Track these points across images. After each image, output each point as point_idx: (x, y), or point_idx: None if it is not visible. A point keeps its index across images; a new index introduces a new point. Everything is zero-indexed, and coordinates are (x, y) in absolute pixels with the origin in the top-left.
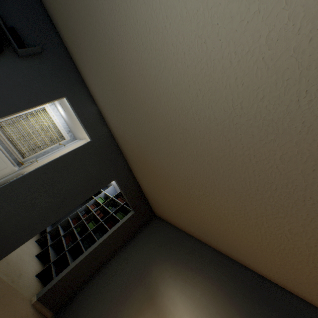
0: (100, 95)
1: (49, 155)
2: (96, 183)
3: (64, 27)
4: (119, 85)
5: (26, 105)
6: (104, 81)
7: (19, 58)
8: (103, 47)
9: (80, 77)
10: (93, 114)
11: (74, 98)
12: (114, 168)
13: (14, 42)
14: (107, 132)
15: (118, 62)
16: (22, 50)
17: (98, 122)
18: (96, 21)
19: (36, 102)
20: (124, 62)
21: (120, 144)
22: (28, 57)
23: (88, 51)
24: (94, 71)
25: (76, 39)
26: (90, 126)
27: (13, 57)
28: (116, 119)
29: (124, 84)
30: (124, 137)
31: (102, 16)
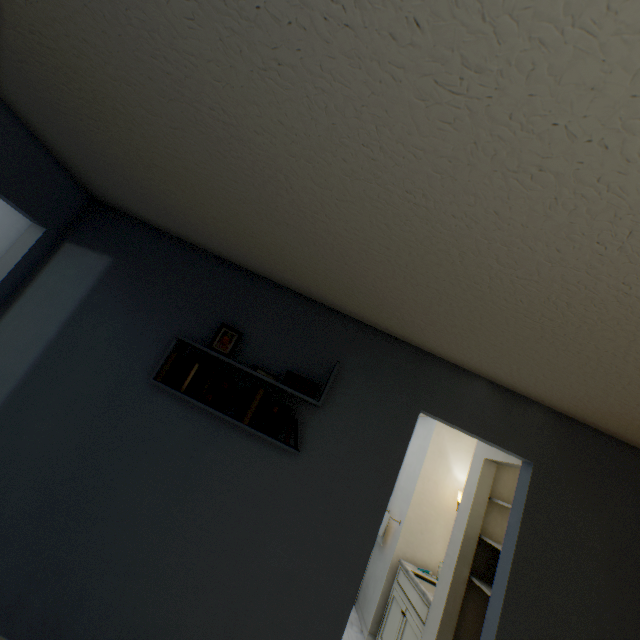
0: (488, 359)
1: (397, 488)
2: (632, 571)
3: (342, 295)
4: (601, 332)
5: (383, 488)
6: (506, 337)
7: (318, 410)
8: (501, 286)
9: (410, 348)
10: (486, 400)
11: (432, 399)
12: (633, 496)
13: (306, 396)
14: (542, 417)
15: (592, 294)
16: (322, 399)
17: (509, 410)
18: (461, 253)
19: (391, 469)
20: (639, 285)
21: (600, 425)
22: (326, 394)
23: (430, 307)
24: (460, 330)
25: (384, 300)
26: (504, 433)
27: (310, 416)
28: (576, 388)
29: (637, 327)
30: (626, 415)
31: (493, 234)
